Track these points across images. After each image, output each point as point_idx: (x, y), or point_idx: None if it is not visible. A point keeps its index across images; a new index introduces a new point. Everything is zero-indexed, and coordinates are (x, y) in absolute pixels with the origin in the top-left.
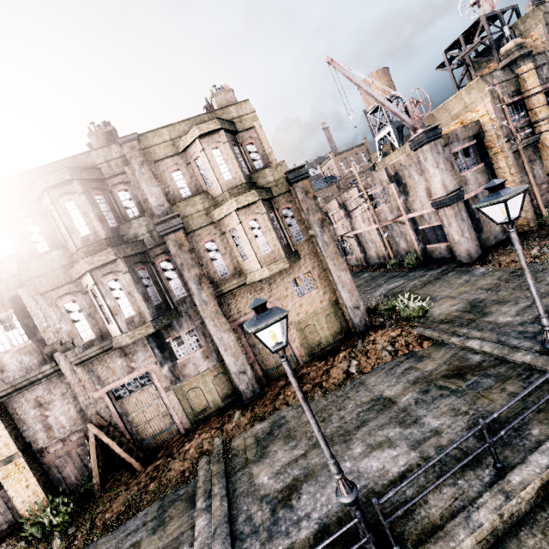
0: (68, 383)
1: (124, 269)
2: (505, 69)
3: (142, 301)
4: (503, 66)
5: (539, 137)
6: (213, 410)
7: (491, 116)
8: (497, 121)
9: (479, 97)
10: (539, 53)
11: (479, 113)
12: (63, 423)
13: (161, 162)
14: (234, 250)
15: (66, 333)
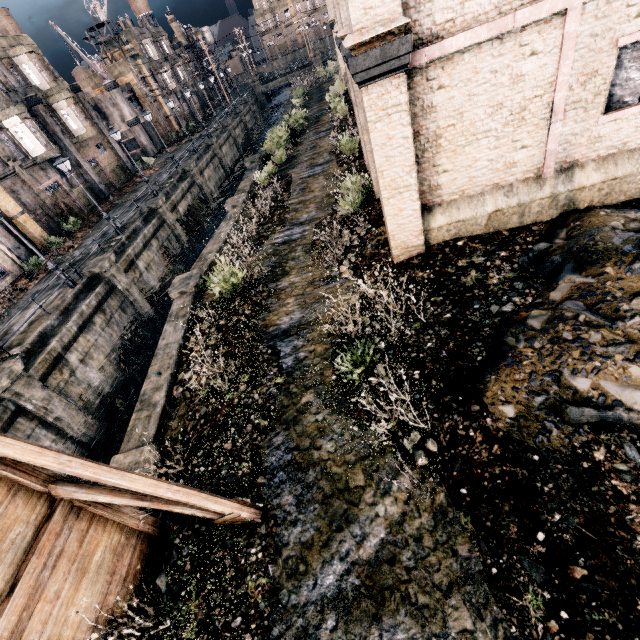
0: (21, 182)
1: (32, 118)
2: (131, 59)
3: (47, 137)
4: (129, 57)
5: (157, 99)
6: (93, 205)
7: (136, 82)
8: (139, 85)
9: (127, 70)
10: (141, 55)
11: (129, 79)
12: (30, 203)
13: (2, 60)
14: (66, 122)
15: (8, 152)
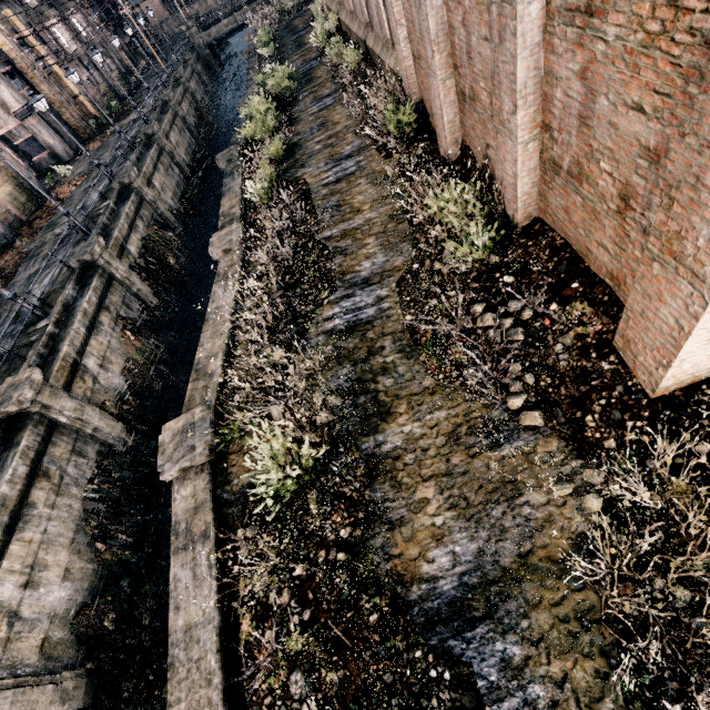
0: None
1: None
2: None
3: None
4: None
5: (52, 70)
6: None
7: (11, 47)
8: (18, 52)
9: None
10: (7, 2)
11: None
12: None
13: None
14: None
15: None
